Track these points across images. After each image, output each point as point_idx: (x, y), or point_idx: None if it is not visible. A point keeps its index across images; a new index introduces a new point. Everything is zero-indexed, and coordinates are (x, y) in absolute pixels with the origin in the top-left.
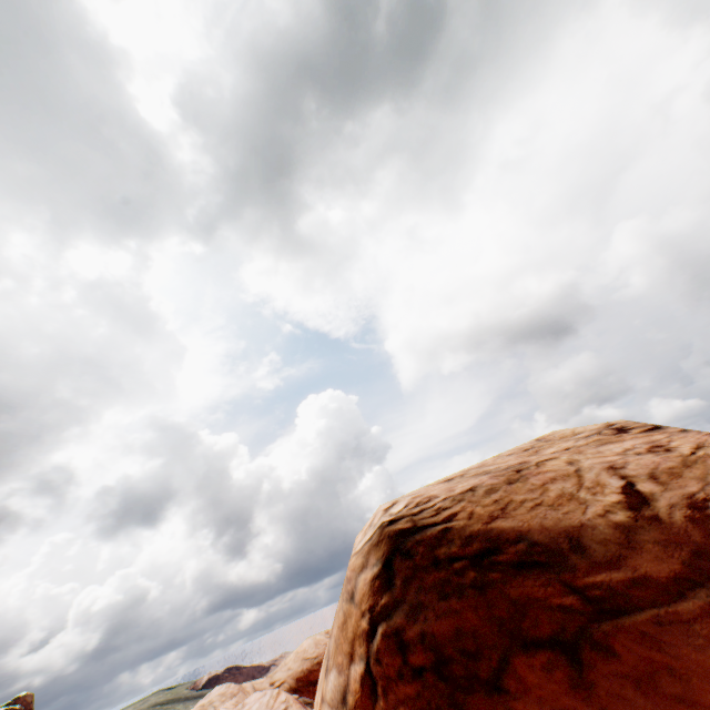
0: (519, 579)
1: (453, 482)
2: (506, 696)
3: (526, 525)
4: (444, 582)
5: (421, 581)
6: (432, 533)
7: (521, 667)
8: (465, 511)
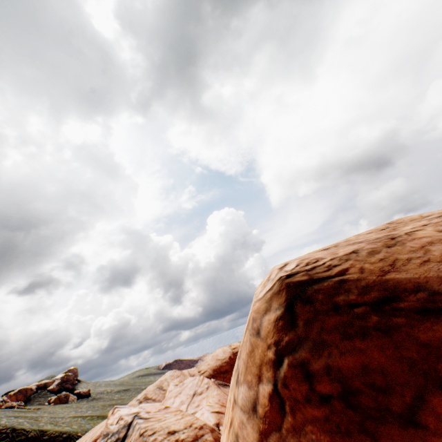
0: (427, 324)
1: (331, 249)
2: (424, 431)
3: (422, 277)
4: (345, 325)
5: (322, 323)
6: (328, 284)
7: (441, 407)
8: (355, 267)
